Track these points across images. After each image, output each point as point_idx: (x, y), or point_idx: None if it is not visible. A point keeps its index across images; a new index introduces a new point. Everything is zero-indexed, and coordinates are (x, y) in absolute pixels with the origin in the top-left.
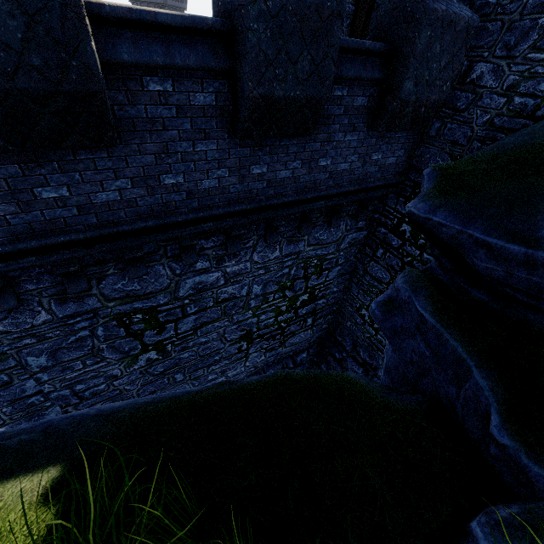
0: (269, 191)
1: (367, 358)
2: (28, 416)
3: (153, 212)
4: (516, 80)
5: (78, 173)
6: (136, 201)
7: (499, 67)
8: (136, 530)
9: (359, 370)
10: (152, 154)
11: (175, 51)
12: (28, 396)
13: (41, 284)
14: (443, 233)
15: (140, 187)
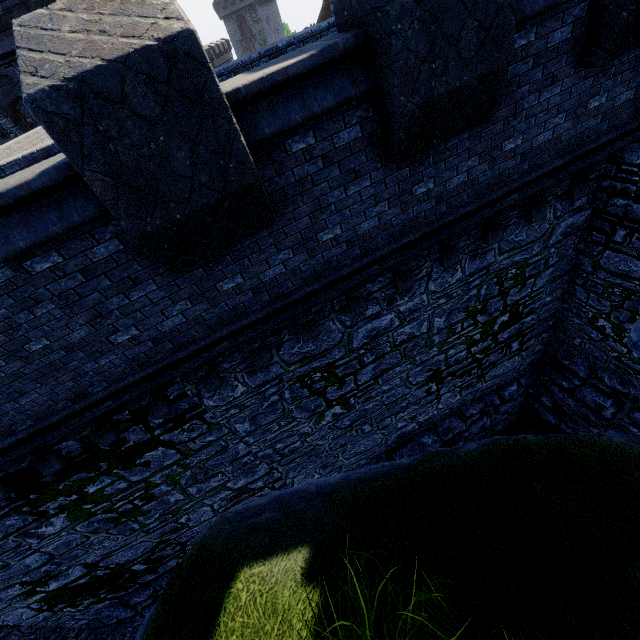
0: (440, 208)
1: (618, 385)
2: (244, 473)
3: (316, 273)
4: None
5: (247, 259)
6: (299, 267)
7: None
8: (402, 629)
9: (605, 402)
10: (306, 216)
11: (311, 99)
12: (241, 457)
13: (233, 361)
14: None
15: (301, 253)
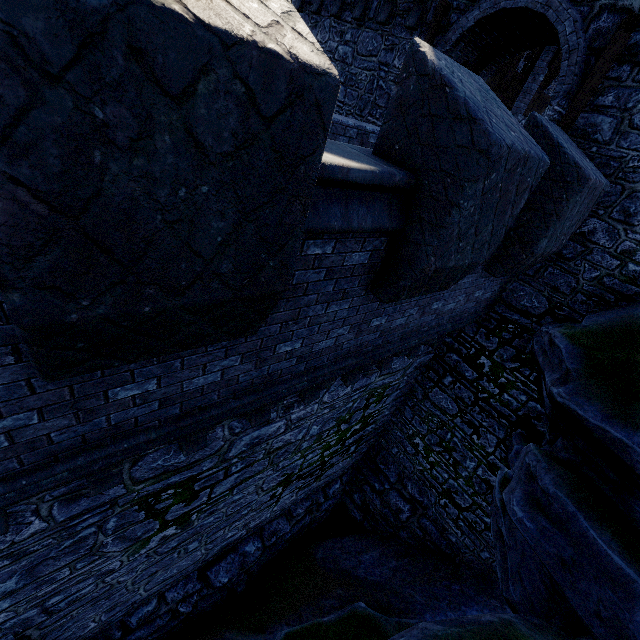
0: (378, 341)
1: (417, 494)
2: None
3: (252, 385)
4: (632, 247)
5: (179, 360)
6: (238, 377)
7: (614, 229)
8: None
9: (404, 507)
10: (279, 323)
11: (353, 211)
12: None
13: None
14: (624, 452)
15: (249, 361)
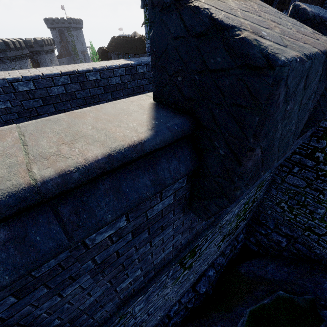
0: None
1: (289, 232)
2: None
3: None
4: None
5: None
6: None
7: None
8: None
9: (282, 239)
10: None
11: None
12: None
13: None
14: None
15: None
